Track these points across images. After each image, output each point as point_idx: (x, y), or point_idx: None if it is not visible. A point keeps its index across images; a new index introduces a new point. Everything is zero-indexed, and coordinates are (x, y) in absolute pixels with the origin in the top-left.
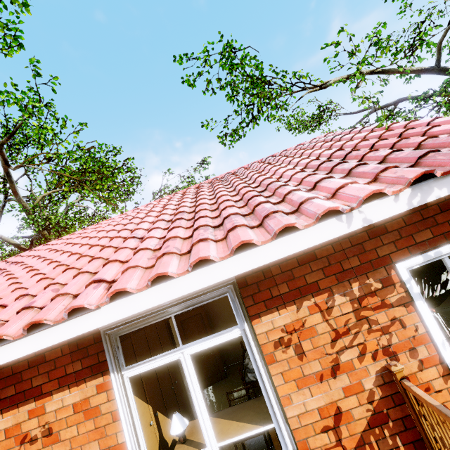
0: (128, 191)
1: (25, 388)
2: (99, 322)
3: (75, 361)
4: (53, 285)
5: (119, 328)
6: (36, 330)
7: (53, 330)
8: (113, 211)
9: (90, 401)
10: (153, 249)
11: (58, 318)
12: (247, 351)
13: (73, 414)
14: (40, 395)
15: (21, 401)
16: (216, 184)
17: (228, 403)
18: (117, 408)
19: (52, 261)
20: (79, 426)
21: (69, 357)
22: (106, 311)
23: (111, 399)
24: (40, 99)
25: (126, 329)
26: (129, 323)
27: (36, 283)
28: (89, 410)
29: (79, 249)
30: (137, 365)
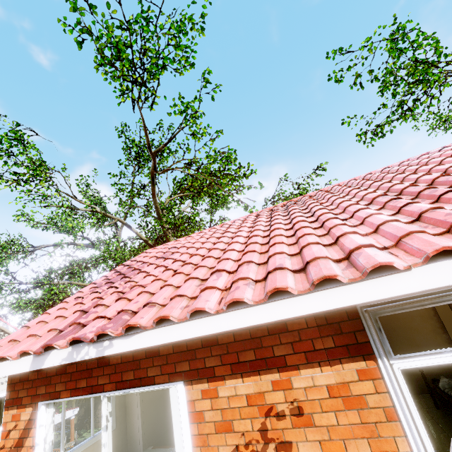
0: (233, 199)
1: (266, 355)
2: (411, 286)
3: (325, 337)
4: (278, 254)
5: (384, 306)
6: (321, 288)
7: (344, 289)
8: (245, 210)
9: (350, 387)
10: (403, 221)
11: (350, 276)
12: (440, 382)
13: (328, 398)
14: (284, 367)
15: (262, 368)
16: (396, 173)
17: (436, 446)
18: (391, 404)
19: (233, 241)
20: (338, 414)
21: (317, 331)
22: (420, 274)
23: (380, 391)
24: (198, 108)
25: (389, 309)
26: (395, 302)
27: (248, 254)
28: (350, 398)
29: (256, 233)
30: (412, 356)
